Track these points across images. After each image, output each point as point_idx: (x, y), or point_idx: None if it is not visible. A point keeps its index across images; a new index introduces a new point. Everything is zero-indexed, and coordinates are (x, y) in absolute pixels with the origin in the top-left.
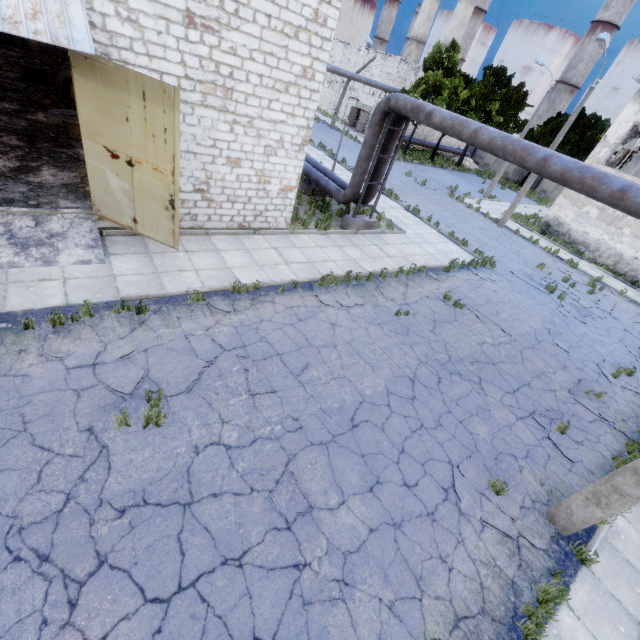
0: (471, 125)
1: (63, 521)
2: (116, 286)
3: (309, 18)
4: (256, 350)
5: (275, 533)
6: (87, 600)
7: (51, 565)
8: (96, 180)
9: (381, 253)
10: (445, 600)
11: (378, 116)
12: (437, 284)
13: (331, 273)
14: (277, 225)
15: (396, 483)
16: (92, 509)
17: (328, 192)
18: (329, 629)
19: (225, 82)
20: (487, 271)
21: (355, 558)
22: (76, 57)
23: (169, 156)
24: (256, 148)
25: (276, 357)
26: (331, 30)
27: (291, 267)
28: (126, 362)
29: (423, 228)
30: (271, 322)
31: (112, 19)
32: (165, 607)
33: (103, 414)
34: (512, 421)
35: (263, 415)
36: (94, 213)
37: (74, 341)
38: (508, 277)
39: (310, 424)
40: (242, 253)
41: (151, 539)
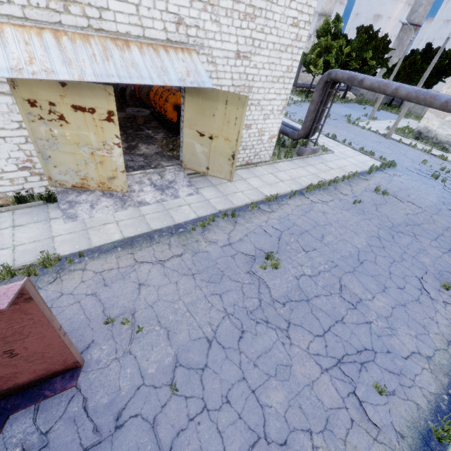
0: (392, 85)
1: (264, 308)
2: (212, 205)
3: (293, 39)
4: (294, 230)
5: (351, 310)
6: (293, 336)
7: (271, 324)
8: (187, 149)
9: (327, 167)
10: (440, 334)
11: (322, 84)
12: (367, 182)
13: (311, 184)
14: (265, 159)
15: (394, 287)
16: (271, 304)
17: (285, 134)
18: (393, 345)
19: (249, 83)
20: (392, 170)
21: (391, 319)
22: (189, 87)
23: (236, 131)
24: (259, 116)
25: (306, 233)
26: (303, 42)
27: (285, 183)
28: (242, 242)
29: (342, 147)
30: (293, 215)
31: (204, 64)
32: (323, 338)
33: (249, 265)
34: (440, 254)
35: (316, 261)
36: (182, 167)
37: (215, 234)
38: (406, 172)
39: (340, 263)
40: (256, 179)
41: (302, 314)
